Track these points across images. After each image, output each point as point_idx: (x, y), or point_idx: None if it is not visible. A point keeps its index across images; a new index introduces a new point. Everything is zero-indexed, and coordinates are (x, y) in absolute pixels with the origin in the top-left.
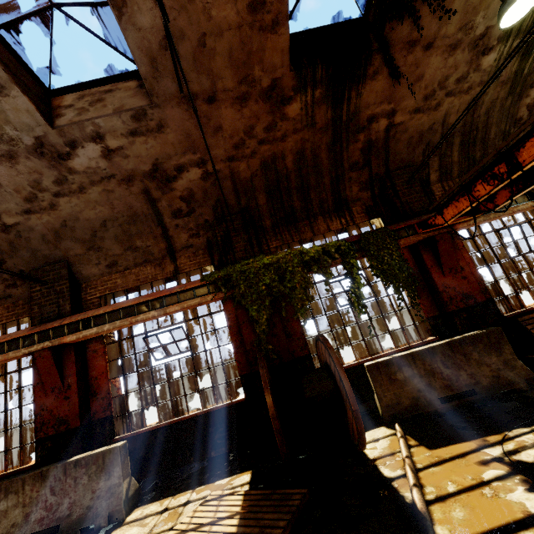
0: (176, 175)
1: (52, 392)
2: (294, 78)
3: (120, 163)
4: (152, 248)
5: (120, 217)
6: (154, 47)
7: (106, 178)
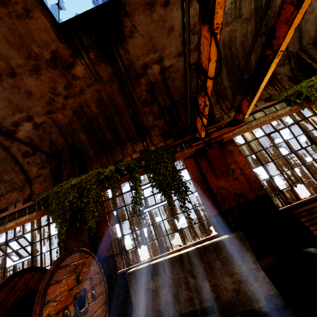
0: (15, 129)
1: None
2: (67, 48)
3: None
4: (15, 179)
5: None
6: None
7: None
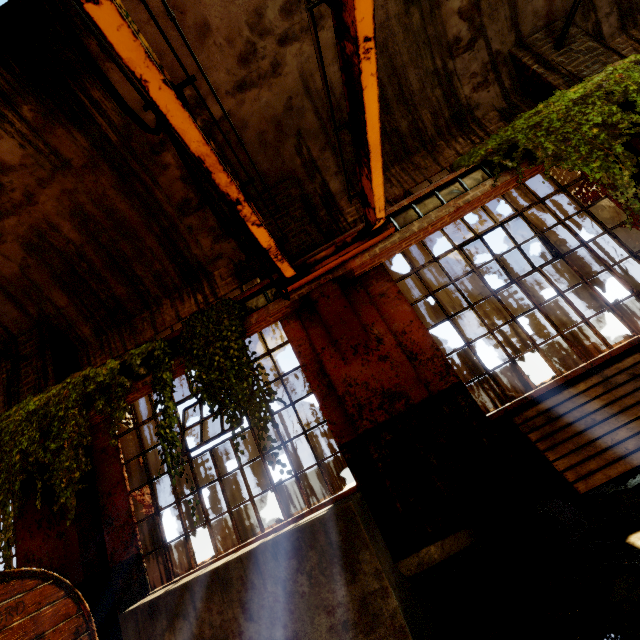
0: None
1: None
2: None
3: None
4: None
5: None
6: None
7: None
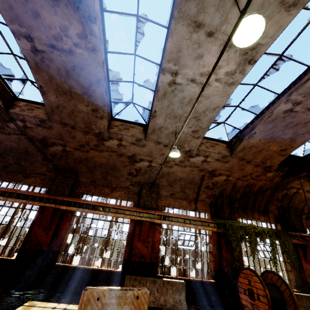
0: (217, 175)
1: (142, 241)
2: (277, 167)
3: (204, 165)
4: (190, 195)
5: (188, 179)
6: (247, 146)
7: (195, 166)
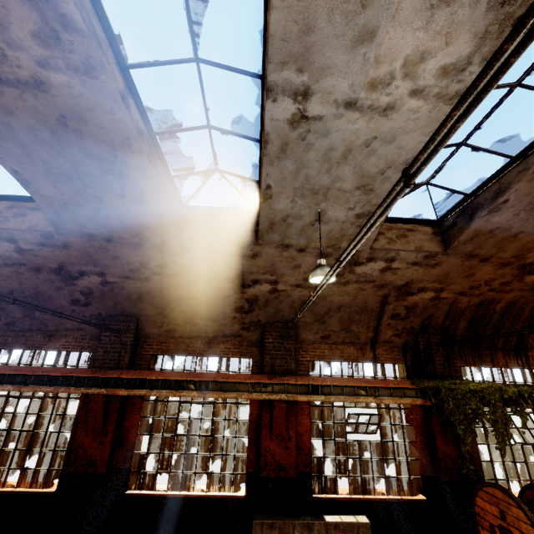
0: (415, 292)
1: (276, 438)
2: None
3: (386, 275)
4: (361, 334)
5: (354, 306)
6: (485, 230)
7: (368, 281)
